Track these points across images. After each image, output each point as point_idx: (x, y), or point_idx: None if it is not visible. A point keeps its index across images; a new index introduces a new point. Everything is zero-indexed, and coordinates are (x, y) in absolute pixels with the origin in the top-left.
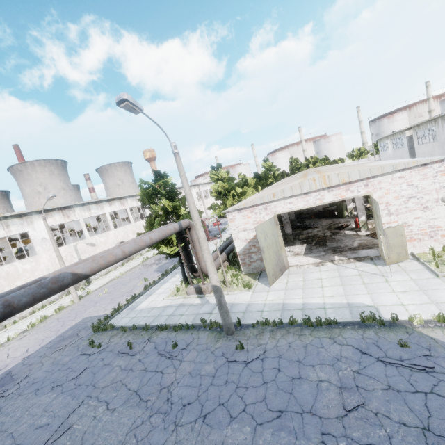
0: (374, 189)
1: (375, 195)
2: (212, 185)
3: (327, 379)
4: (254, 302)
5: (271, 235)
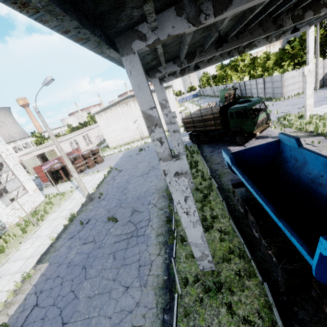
0: (54, 148)
1: (55, 149)
2: (33, 140)
3: None
4: None
5: (32, 162)
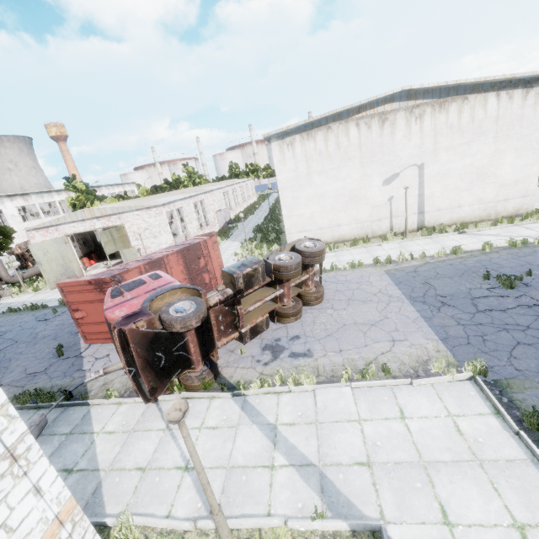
0: (125, 221)
1: (126, 225)
2: (67, 197)
3: (1, 330)
4: (26, 300)
5: (55, 251)
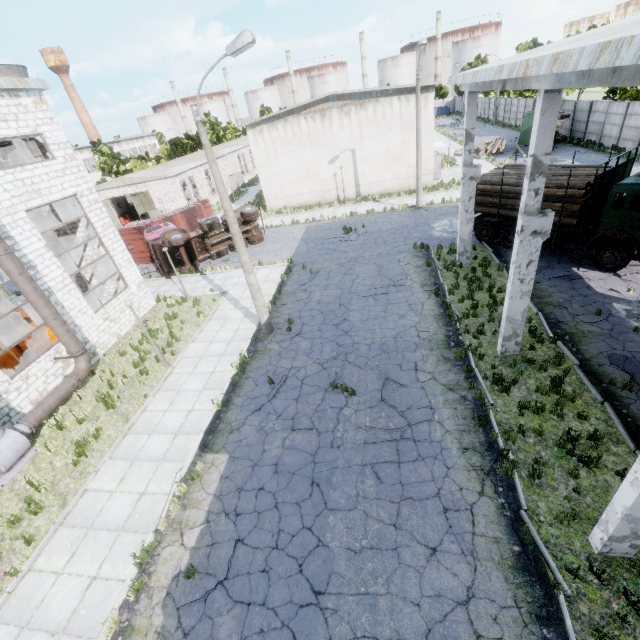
0: (149, 189)
1: (150, 192)
2: (96, 161)
3: None
4: None
5: None
